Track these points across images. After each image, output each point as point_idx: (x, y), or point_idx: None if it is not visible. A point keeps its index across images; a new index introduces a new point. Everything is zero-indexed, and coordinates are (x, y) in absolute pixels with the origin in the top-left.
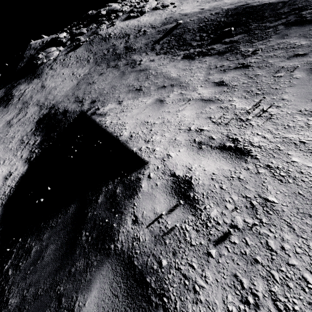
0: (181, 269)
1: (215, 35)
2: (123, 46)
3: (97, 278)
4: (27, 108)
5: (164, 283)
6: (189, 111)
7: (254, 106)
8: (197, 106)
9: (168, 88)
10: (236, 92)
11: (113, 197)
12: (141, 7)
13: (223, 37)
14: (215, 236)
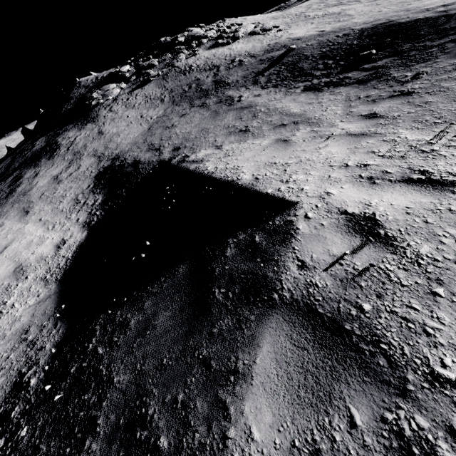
0: (396, 312)
1: (346, 61)
2: (211, 80)
3: (263, 332)
4: (80, 160)
5: (374, 329)
6: (336, 148)
7: (437, 136)
8: (346, 141)
9: (291, 126)
10: (400, 123)
11: (252, 246)
12: (232, 31)
13: (359, 64)
14: (436, 274)
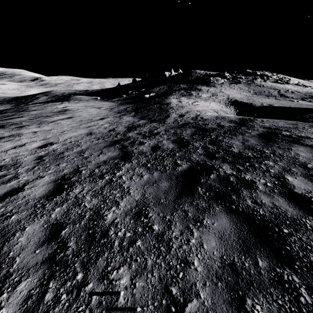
0: None
1: None
2: (277, 93)
3: None
4: (217, 96)
5: None
6: None
7: None
8: None
9: None
10: None
11: None
12: (286, 80)
13: None
14: None
